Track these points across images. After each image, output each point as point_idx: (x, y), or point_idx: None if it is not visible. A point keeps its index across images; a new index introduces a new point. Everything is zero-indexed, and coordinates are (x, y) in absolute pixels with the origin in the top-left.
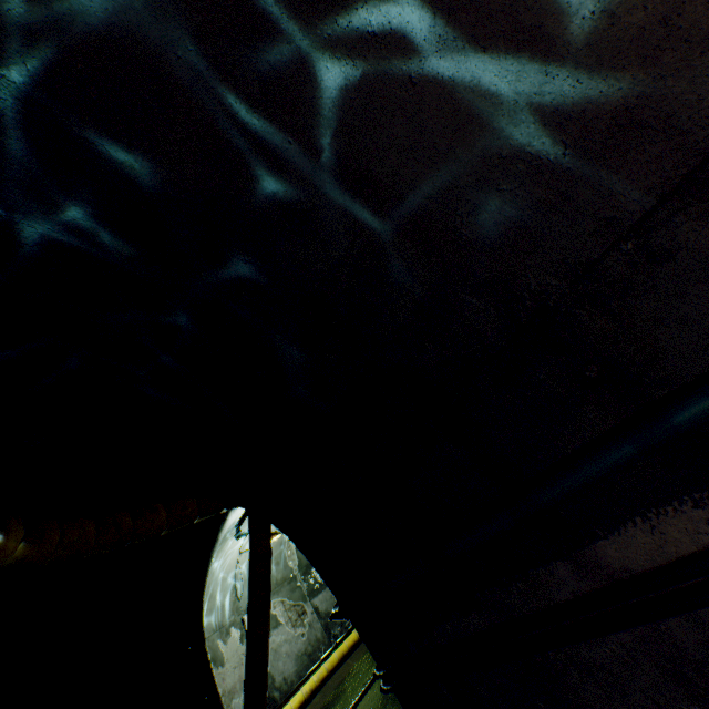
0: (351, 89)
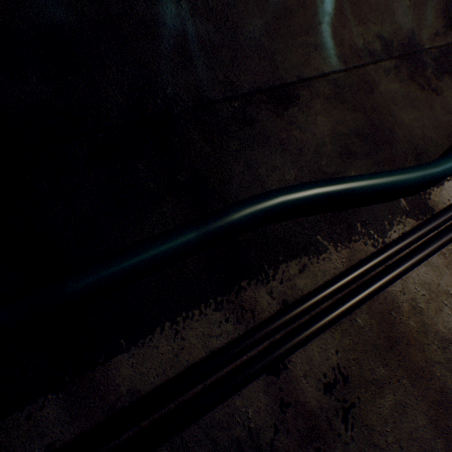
0: None
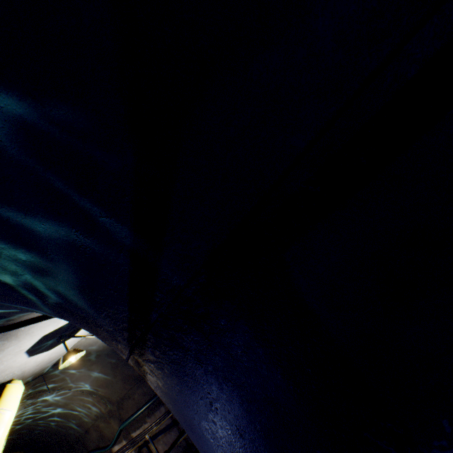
0: (49, 420)
